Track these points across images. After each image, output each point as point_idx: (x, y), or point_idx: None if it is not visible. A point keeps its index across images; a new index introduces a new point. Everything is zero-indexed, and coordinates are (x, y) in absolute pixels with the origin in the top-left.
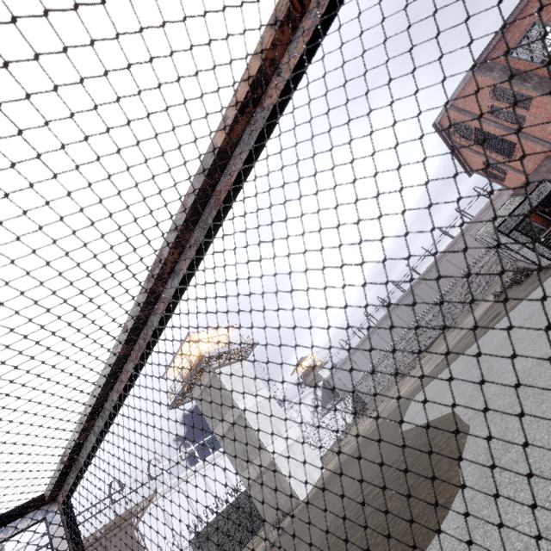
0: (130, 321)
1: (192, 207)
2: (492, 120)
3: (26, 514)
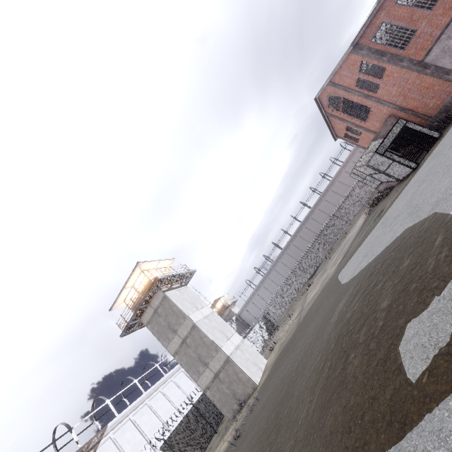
0: None
1: None
2: (357, 91)
3: None
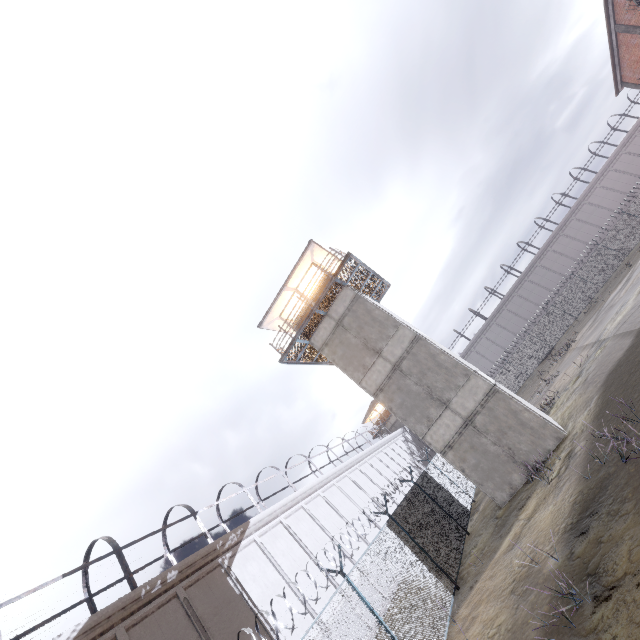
0: None
1: None
2: None
3: None
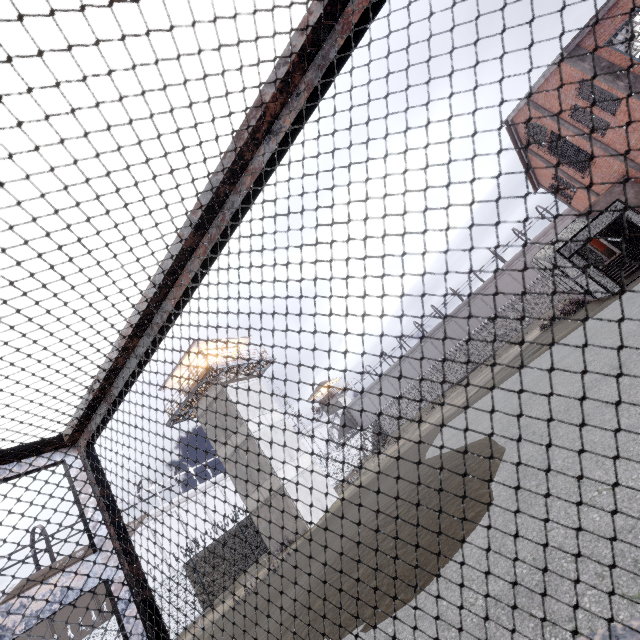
0: (205, 197)
1: (314, 28)
2: (573, 125)
3: (41, 453)
